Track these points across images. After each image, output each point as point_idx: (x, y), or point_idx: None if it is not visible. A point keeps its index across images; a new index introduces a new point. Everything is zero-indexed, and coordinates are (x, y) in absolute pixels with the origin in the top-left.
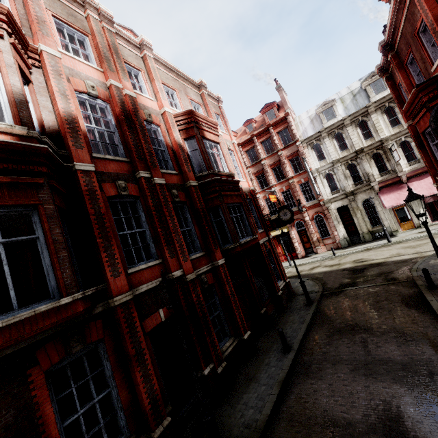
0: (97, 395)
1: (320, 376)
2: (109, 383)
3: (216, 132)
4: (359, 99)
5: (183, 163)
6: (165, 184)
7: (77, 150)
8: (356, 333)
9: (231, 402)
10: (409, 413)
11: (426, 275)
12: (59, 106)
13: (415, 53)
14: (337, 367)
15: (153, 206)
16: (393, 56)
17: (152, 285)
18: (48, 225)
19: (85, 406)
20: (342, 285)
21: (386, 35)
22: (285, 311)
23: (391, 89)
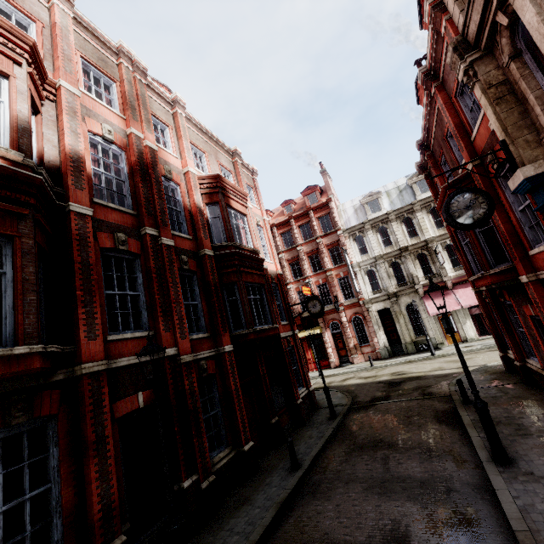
0: (30, 491)
1: (328, 496)
2: (51, 477)
3: (245, 203)
4: (405, 195)
5: (199, 229)
6: (174, 247)
7: (76, 190)
8: (378, 449)
9: (213, 529)
10: (418, 531)
11: (460, 387)
12: (66, 142)
13: (446, 154)
14: (350, 486)
15: (155, 268)
16: (429, 155)
17: (136, 361)
18: (21, 261)
19: (11, 502)
20: (374, 399)
21: (422, 136)
22: (302, 425)
23: (430, 188)
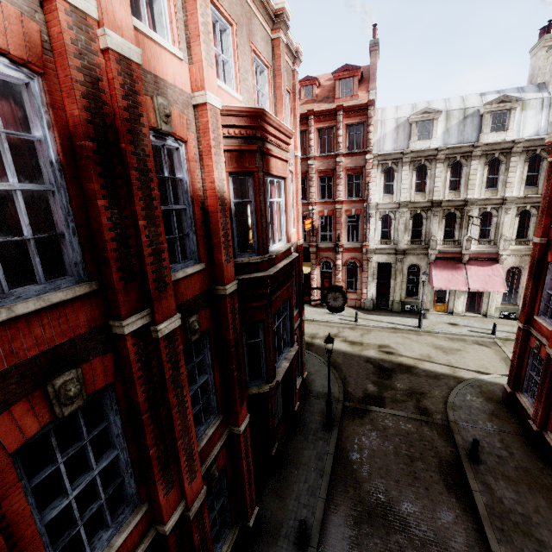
0: None
1: None
2: None
3: (286, 152)
4: (468, 126)
5: (219, 246)
6: (176, 308)
7: None
8: (390, 530)
9: None
10: None
11: (475, 447)
12: None
13: None
14: None
15: (146, 399)
16: None
17: None
18: None
19: None
20: (367, 397)
21: None
22: (296, 431)
23: (551, 182)
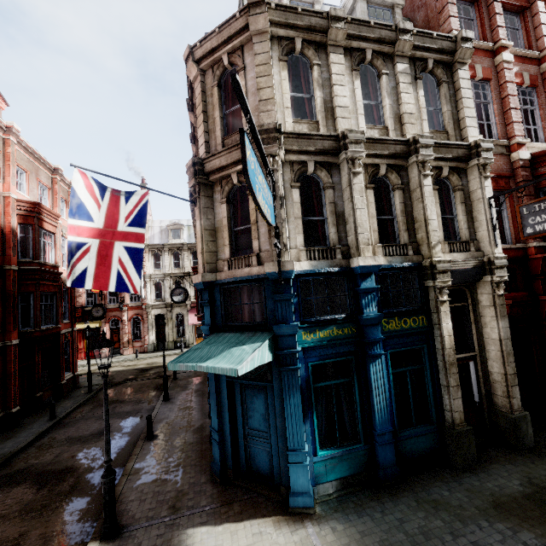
0: None
1: (74, 425)
2: None
3: (56, 223)
4: None
5: (10, 248)
6: None
7: None
8: (113, 404)
9: None
10: (115, 426)
11: (174, 371)
12: None
13: None
14: (89, 420)
15: None
16: None
17: None
18: None
19: None
20: (126, 380)
21: None
22: (62, 399)
23: None
